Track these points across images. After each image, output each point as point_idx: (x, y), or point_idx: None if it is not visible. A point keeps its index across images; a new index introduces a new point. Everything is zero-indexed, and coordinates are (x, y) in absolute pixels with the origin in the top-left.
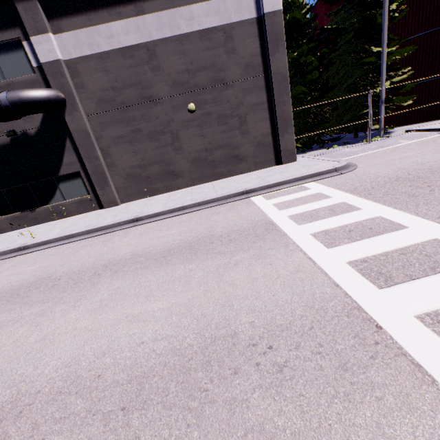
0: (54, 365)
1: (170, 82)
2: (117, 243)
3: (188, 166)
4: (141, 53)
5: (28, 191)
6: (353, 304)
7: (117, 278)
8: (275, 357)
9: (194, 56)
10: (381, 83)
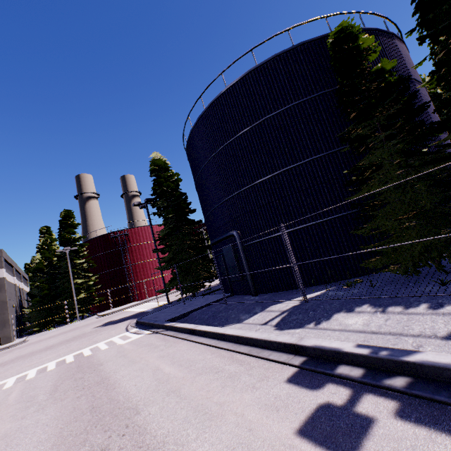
0: None
1: None
2: None
3: None
4: None
5: None
6: None
7: None
8: None
9: None
10: (74, 296)
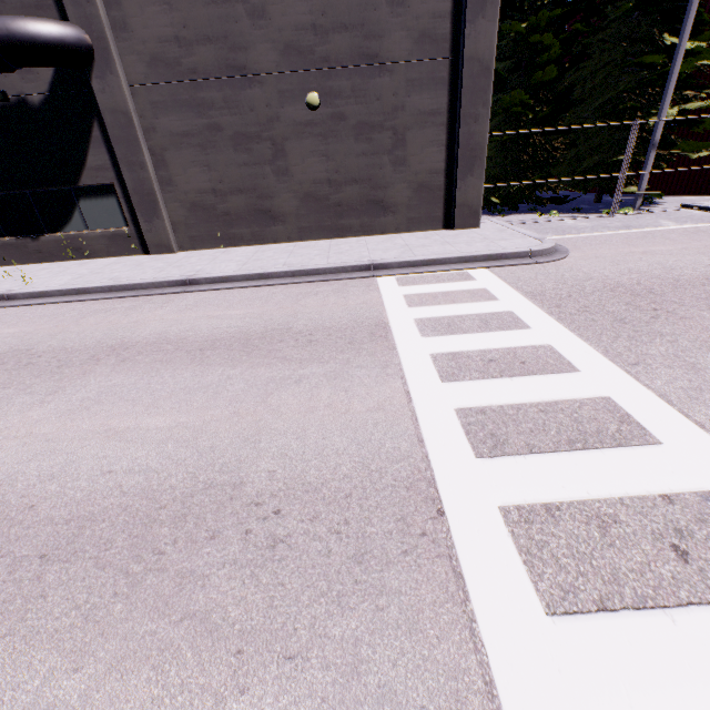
0: None
1: (281, 44)
2: (146, 315)
3: (296, 205)
4: None
5: (28, 204)
6: (427, 473)
7: (121, 370)
8: (276, 527)
9: (330, 0)
10: (661, 109)
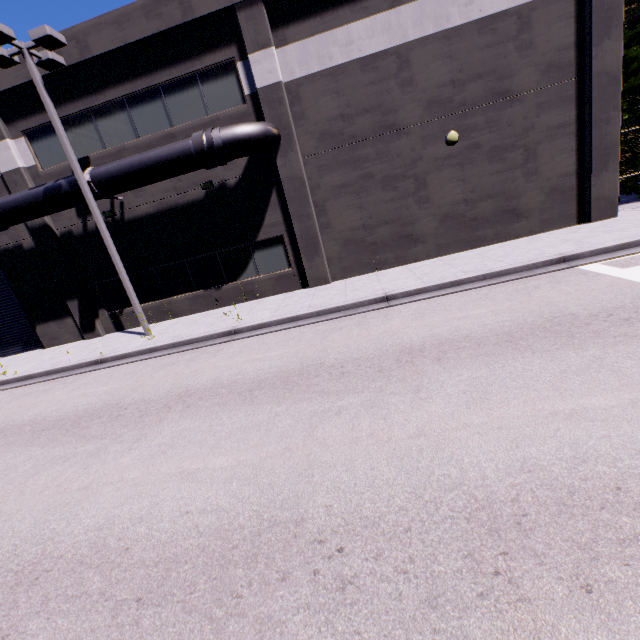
0: (495, 468)
1: (425, 101)
2: (386, 326)
3: (434, 226)
4: (387, 63)
5: (215, 262)
6: None
7: (453, 366)
8: None
9: (466, 59)
10: None
